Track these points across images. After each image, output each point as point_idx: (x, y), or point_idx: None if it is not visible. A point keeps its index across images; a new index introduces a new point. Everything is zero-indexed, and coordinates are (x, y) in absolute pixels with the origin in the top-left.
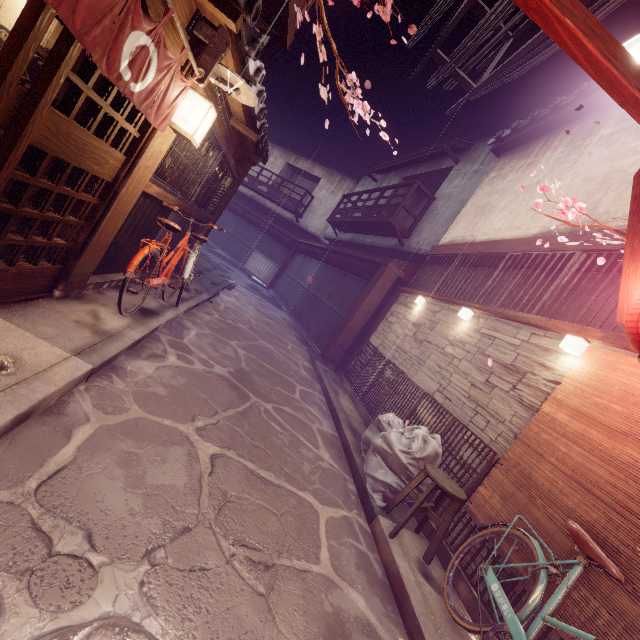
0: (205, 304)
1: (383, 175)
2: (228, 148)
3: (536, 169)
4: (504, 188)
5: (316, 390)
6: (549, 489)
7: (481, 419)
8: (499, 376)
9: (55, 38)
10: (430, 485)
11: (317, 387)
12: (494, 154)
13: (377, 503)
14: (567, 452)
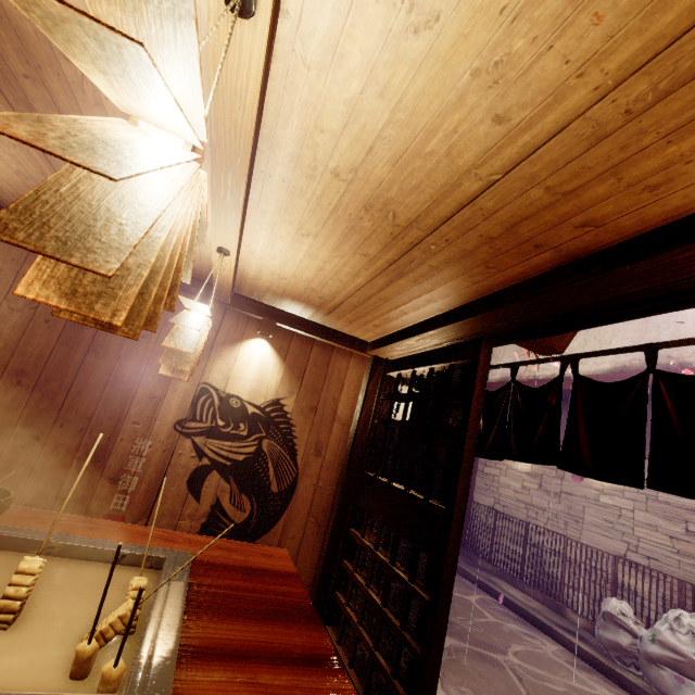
0: None
1: None
2: None
3: None
4: None
5: (476, 590)
6: None
7: None
8: None
9: (280, 386)
10: None
11: (470, 585)
12: None
13: None
14: None
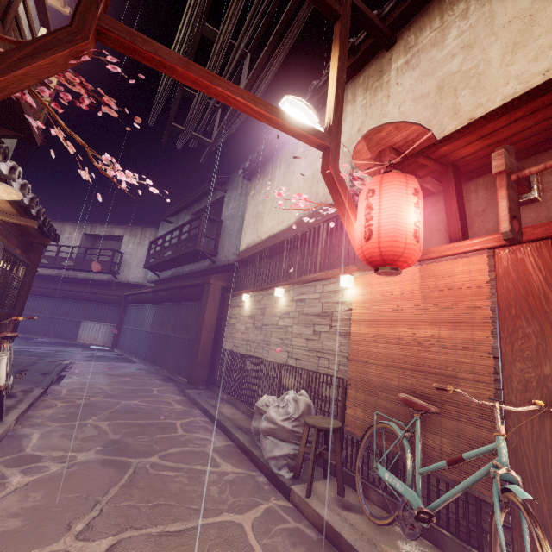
0: (41, 399)
1: (176, 217)
2: (7, 241)
3: (275, 182)
4: (263, 199)
5: (196, 415)
6: (381, 382)
7: (324, 360)
8: (319, 324)
9: None
10: (314, 432)
11: (196, 412)
12: (246, 180)
13: (286, 477)
14: (377, 351)
